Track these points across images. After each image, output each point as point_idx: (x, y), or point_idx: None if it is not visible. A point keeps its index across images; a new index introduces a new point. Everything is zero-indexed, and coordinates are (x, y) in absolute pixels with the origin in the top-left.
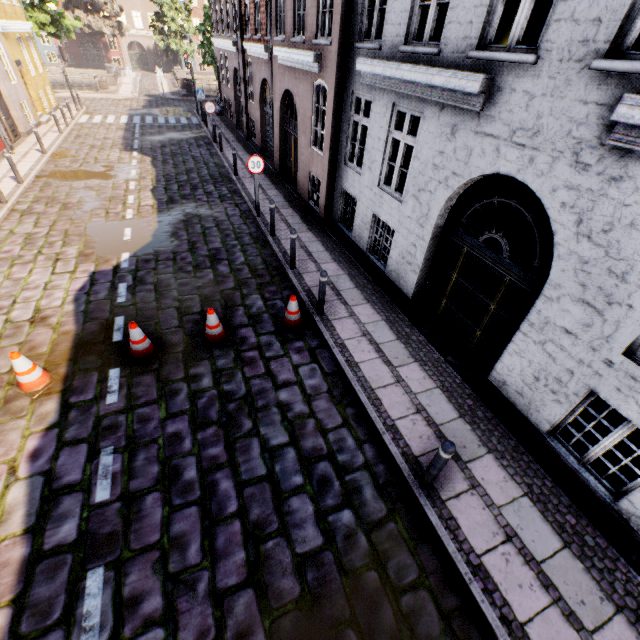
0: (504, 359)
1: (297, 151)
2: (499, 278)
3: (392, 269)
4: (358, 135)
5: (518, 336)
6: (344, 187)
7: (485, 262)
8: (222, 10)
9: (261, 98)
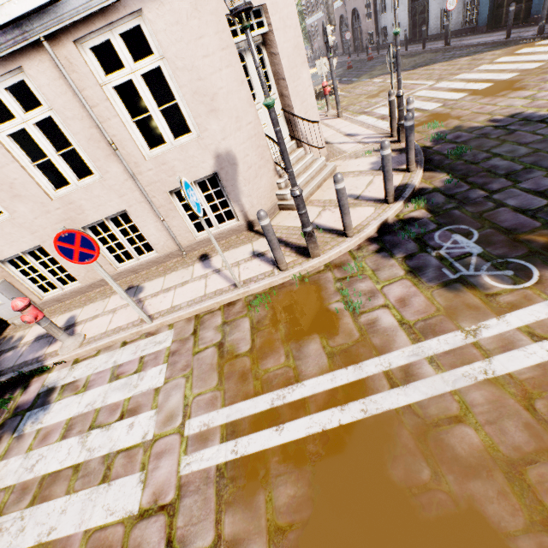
0: (429, 24)
1: (361, 32)
2: (424, 5)
3: (402, 36)
4: (382, 2)
5: (429, 14)
6: (381, 26)
7: (421, 5)
8: (312, 3)
9: (339, 27)
